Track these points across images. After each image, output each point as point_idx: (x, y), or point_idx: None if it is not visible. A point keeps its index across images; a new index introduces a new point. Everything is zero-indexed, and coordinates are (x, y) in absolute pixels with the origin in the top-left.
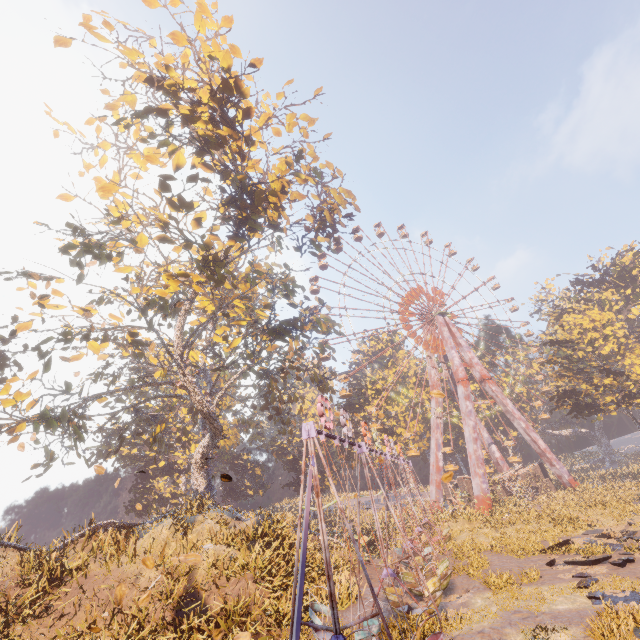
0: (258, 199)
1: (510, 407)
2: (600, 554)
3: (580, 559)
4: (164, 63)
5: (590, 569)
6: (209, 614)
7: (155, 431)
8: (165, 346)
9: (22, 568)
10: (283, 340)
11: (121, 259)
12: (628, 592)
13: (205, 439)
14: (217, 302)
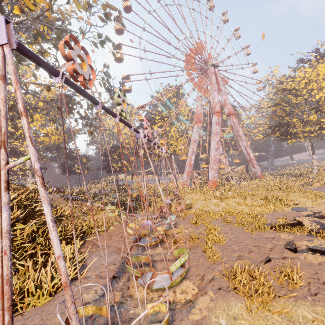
0: None
1: (241, 133)
2: None
3: None
4: None
5: None
6: None
7: None
8: None
9: None
10: None
11: None
12: None
13: None
14: None
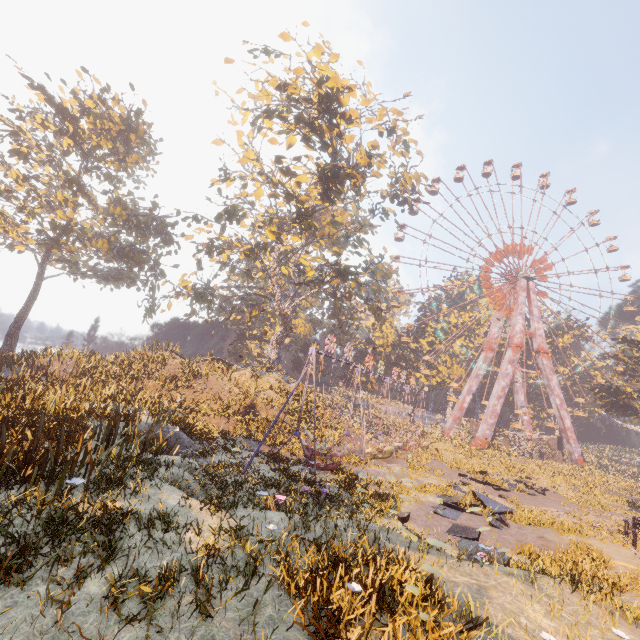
0: (342, 177)
1: (553, 383)
2: (498, 484)
3: (478, 479)
4: (289, 83)
5: (476, 484)
6: (259, 417)
7: (251, 314)
8: (264, 265)
9: (181, 365)
10: (344, 279)
11: (244, 217)
12: (469, 491)
13: (281, 329)
14: (306, 235)
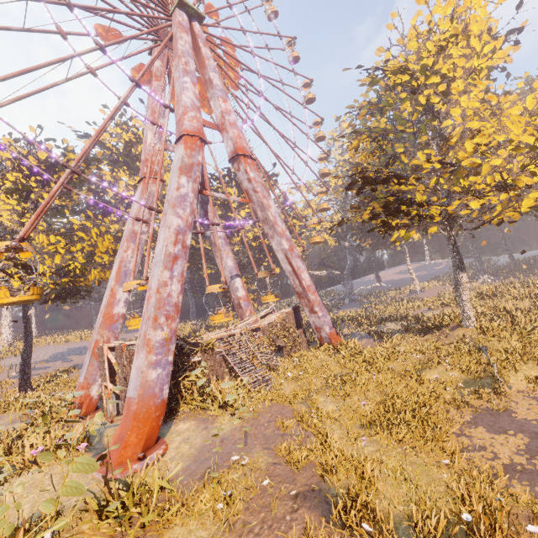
0: None
1: (272, 213)
2: None
3: None
4: None
5: None
6: None
7: None
8: None
9: None
10: None
11: None
12: None
13: None
14: None
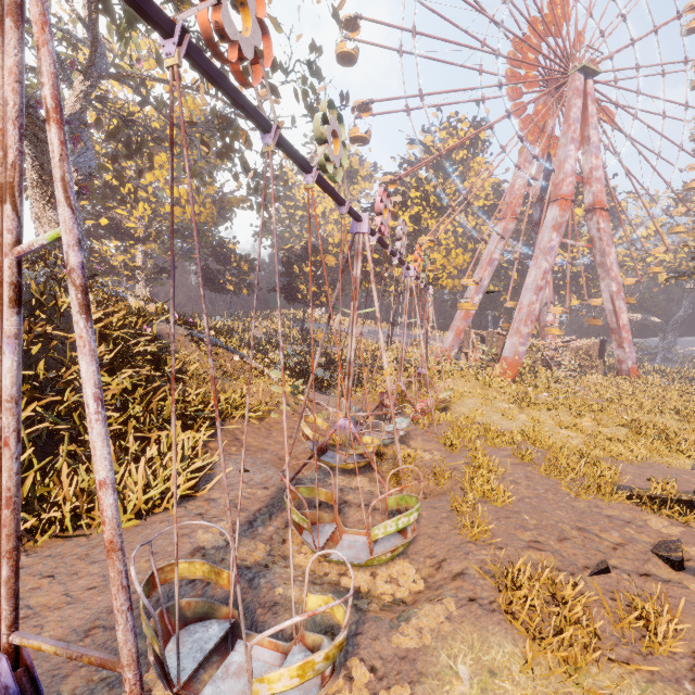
0: None
1: (611, 259)
2: None
3: None
4: None
5: None
6: None
7: None
8: None
9: None
10: None
11: None
12: None
13: None
14: None
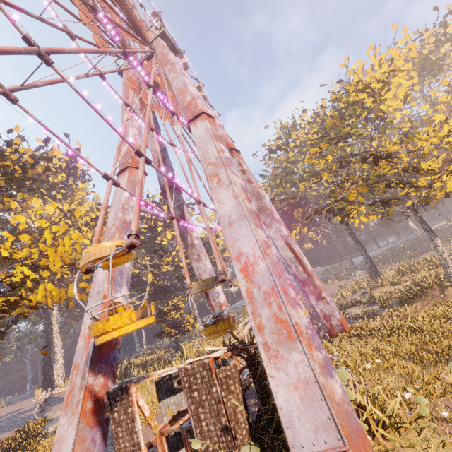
0: None
1: (268, 201)
2: None
3: None
4: None
5: None
6: None
7: None
8: None
9: None
10: None
11: None
12: None
13: None
14: None
